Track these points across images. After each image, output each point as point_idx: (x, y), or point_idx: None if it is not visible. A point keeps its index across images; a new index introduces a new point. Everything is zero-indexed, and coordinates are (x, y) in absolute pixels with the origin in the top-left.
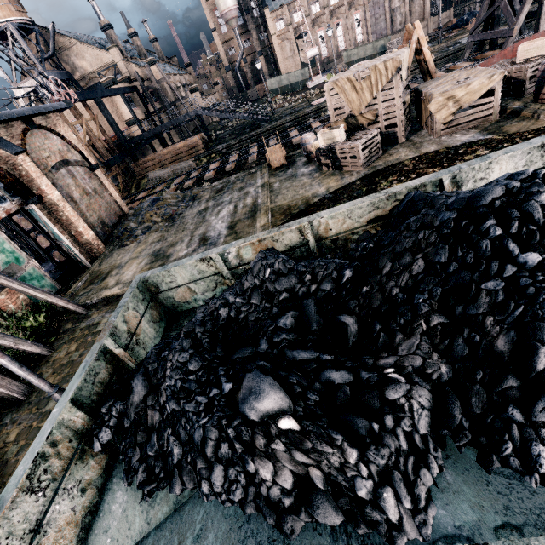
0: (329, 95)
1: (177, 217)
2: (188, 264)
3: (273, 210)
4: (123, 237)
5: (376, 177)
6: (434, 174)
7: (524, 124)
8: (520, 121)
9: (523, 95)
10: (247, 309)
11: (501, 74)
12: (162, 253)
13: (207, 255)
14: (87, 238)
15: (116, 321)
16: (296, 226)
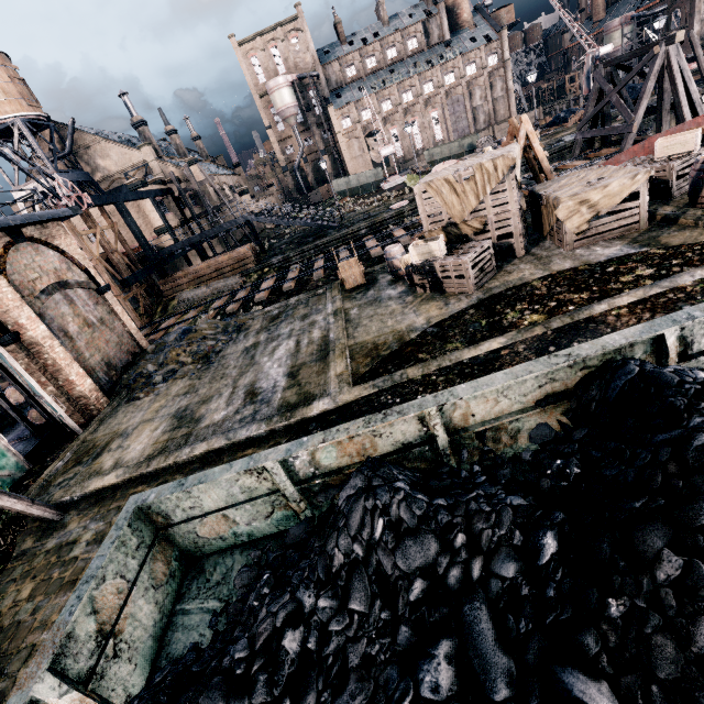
0: (421, 199)
1: (215, 356)
2: (224, 478)
3: (353, 350)
4: (135, 385)
5: (497, 304)
6: (646, 324)
7: (689, 234)
8: (681, 230)
9: (670, 198)
10: (343, 628)
11: (647, 174)
12: (189, 414)
13: (257, 464)
14: (81, 390)
15: (71, 622)
16: (416, 414)
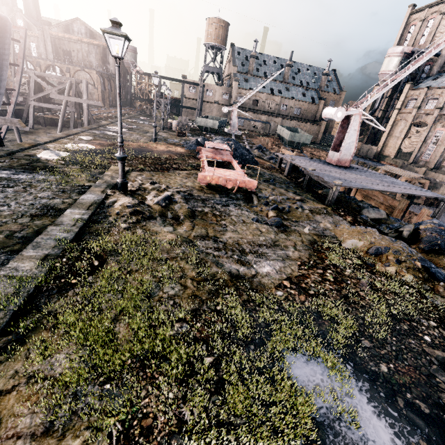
0: None
1: None
2: None
3: None
4: None
5: None
6: None
7: None
8: None
9: None
10: None
11: None
12: None
13: None
14: None
15: None
16: None
